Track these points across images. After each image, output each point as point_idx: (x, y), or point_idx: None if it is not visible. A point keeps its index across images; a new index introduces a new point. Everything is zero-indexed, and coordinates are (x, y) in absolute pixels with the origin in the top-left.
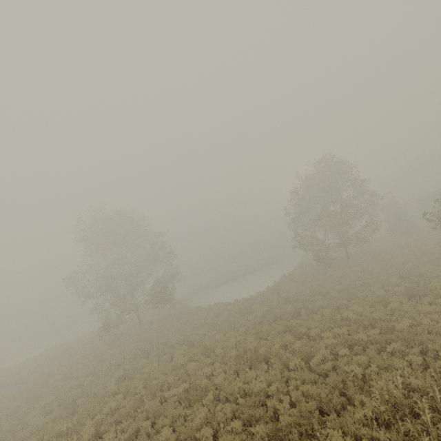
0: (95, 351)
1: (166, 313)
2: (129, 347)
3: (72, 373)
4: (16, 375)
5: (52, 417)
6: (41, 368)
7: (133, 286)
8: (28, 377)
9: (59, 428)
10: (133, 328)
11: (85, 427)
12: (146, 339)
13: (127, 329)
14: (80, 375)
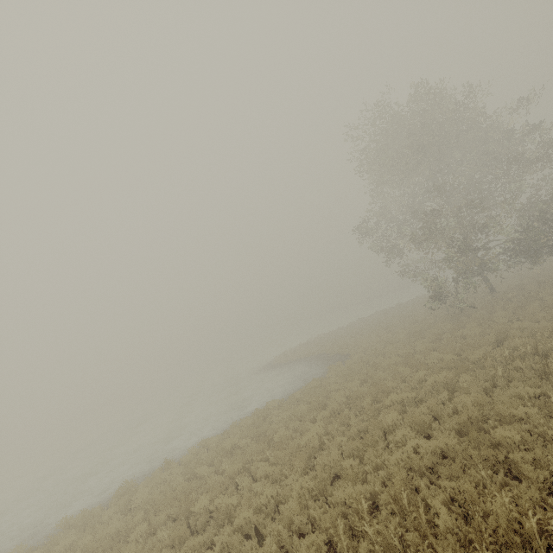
0: (427, 329)
1: (546, 276)
2: (515, 328)
3: (413, 356)
4: (333, 344)
5: (441, 447)
6: (357, 341)
7: (475, 224)
8: (347, 349)
9: (510, 515)
10: (481, 299)
11: None
12: None
13: (465, 300)
14: (434, 363)
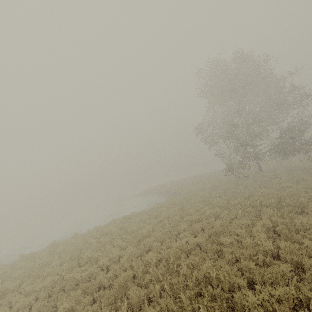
0: (222, 186)
1: (290, 166)
2: (260, 191)
3: (208, 199)
4: (174, 187)
5: (197, 242)
6: (187, 187)
7: (255, 134)
8: (180, 191)
9: (207, 270)
10: (253, 173)
11: (249, 311)
12: (280, 188)
13: (246, 173)
14: (215, 203)
